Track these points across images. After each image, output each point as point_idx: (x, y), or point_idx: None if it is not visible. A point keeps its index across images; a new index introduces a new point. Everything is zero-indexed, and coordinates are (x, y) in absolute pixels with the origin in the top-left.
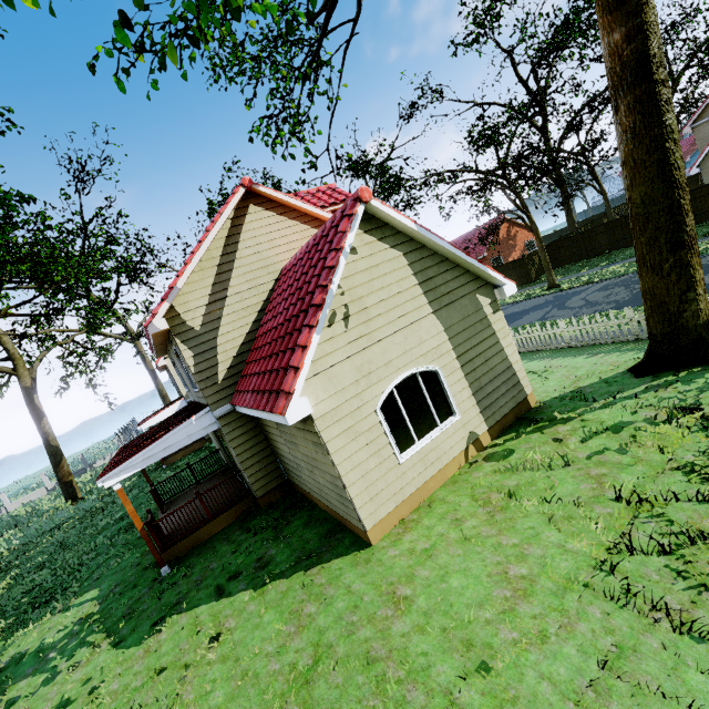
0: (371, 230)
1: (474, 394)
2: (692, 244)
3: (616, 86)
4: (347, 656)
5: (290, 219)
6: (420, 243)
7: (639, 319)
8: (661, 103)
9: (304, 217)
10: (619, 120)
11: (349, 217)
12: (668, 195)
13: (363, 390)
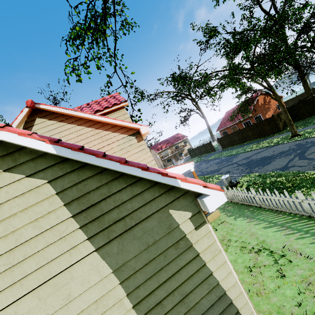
0: None
1: None
2: None
3: None
4: None
5: (69, 124)
6: (79, 161)
7: None
8: None
9: (79, 121)
10: None
11: None
12: None
13: None
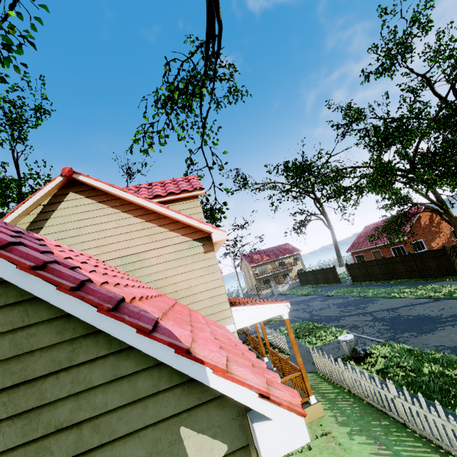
0: None
1: None
2: None
3: None
4: None
5: (111, 207)
6: None
7: None
8: None
9: (127, 206)
10: None
11: None
12: None
13: None
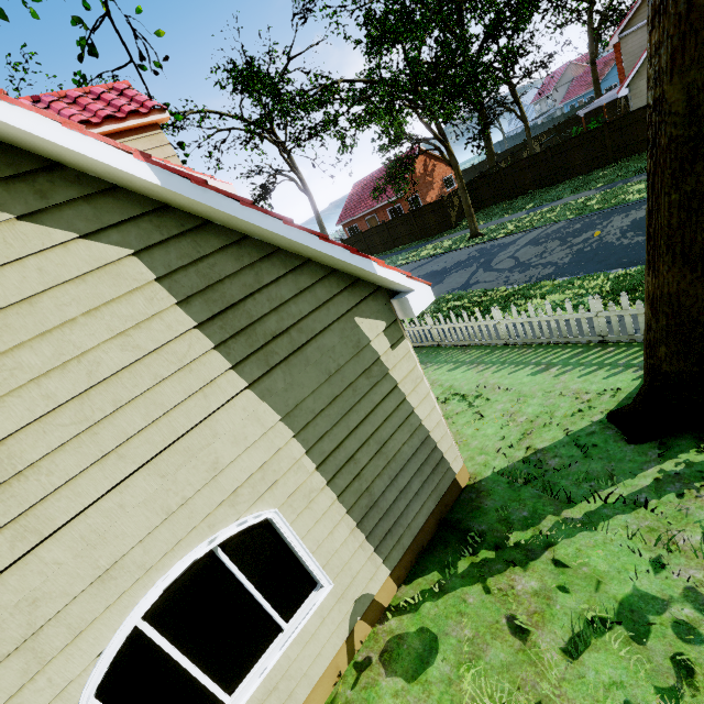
0: None
1: (361, 523)
2: None
3: None
4: None
5: None
6: (193, 215)
7: (610, 314)
8: None
9: None
10: None
11: None
12: None
13: (15, 692)
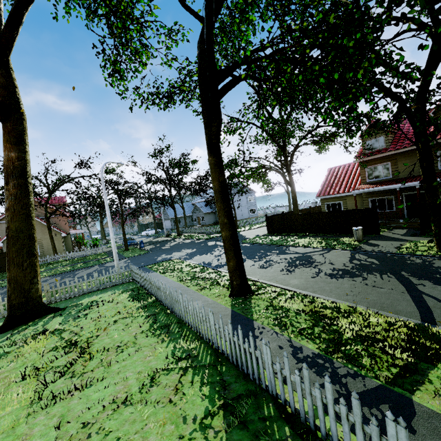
0: None
1: None
2: (37, 255)
3: (10, 174)
4: None
5: None
6: None
7: None
8: (30, 191)
9: None
10: (9, 188)
11: None
12: (30, 230)
13: None
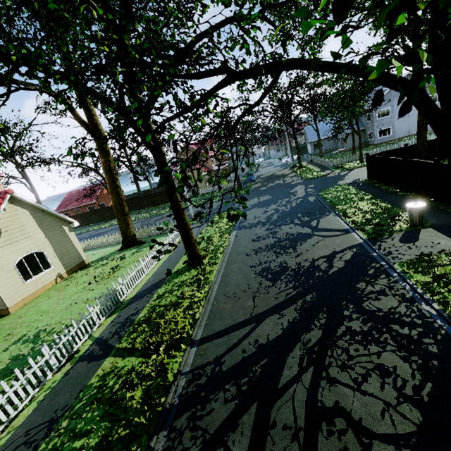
0: (13, 202)
1: (60, 260)
2: (128, 214)
3: (104, 172)
4: (1, 332)
5: None
6: (36, 207)
7: None
8: (116, 179)
9: None
10: (107, 180)
11: (3, 198)
12: (120, 202)
13: (8, 259)
